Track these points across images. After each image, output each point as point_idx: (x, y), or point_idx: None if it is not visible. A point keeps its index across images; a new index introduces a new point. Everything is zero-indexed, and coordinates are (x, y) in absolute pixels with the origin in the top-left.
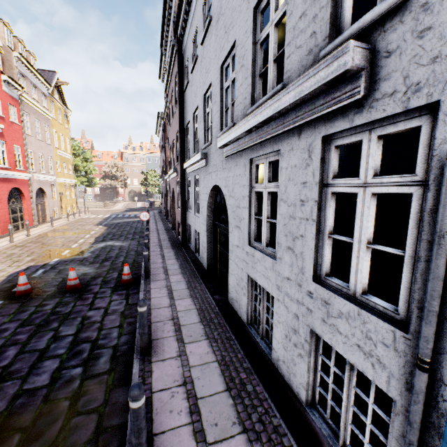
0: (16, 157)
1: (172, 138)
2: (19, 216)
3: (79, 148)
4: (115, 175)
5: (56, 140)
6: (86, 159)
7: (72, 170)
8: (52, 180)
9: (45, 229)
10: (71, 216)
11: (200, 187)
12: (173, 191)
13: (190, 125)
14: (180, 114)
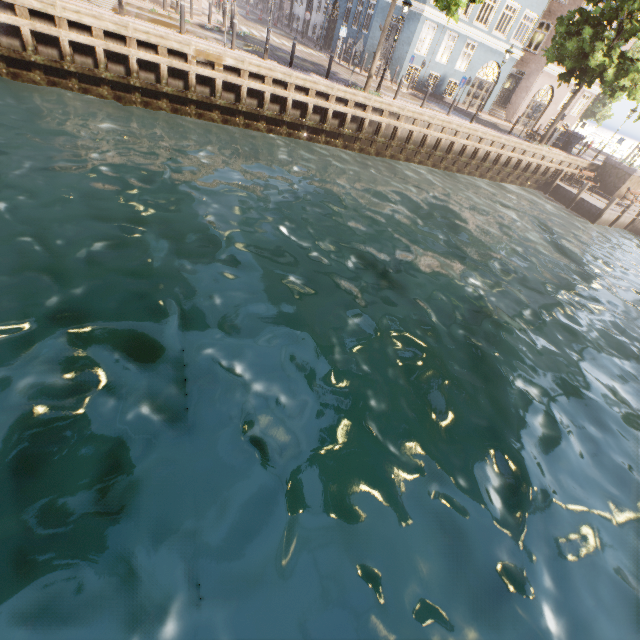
0: None
1: None
2: None
3: None
4: None
5: None
6: None
7: None
8: None
9: None
10: None
11: None
12: None
13: None
14: None
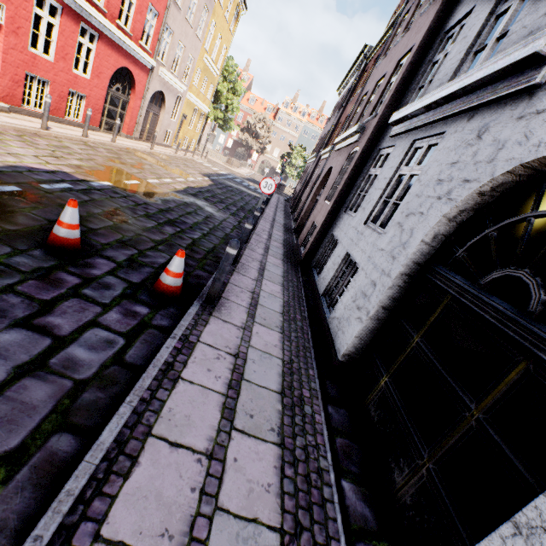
0: (146, 26)
1: (378, 77)
2: (118, 113)
3: (234, 72)
4: (257, 132)
5: (210, 39)
6: (235, 91)
7: (212, 95)
8: (181, 91)
9: (141, 147)
10: (183, 152)
11: (430, 163)
12: (327, 173)
13: (471, 16)
14: (444, 4)
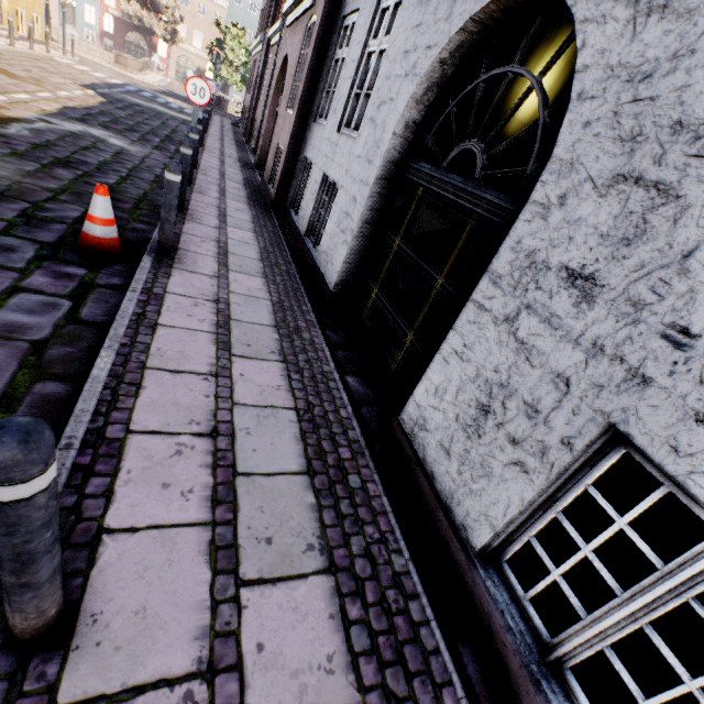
0: None
1: None
2: None
3: None
4: None
5: None
6: None
7: None
8: None
9: None
10: (26, 43)
11: (396, 30)
12: (283, 67)
13: None
14: None
